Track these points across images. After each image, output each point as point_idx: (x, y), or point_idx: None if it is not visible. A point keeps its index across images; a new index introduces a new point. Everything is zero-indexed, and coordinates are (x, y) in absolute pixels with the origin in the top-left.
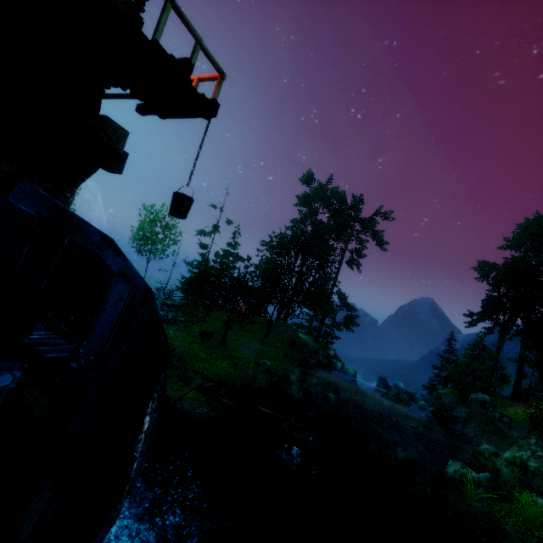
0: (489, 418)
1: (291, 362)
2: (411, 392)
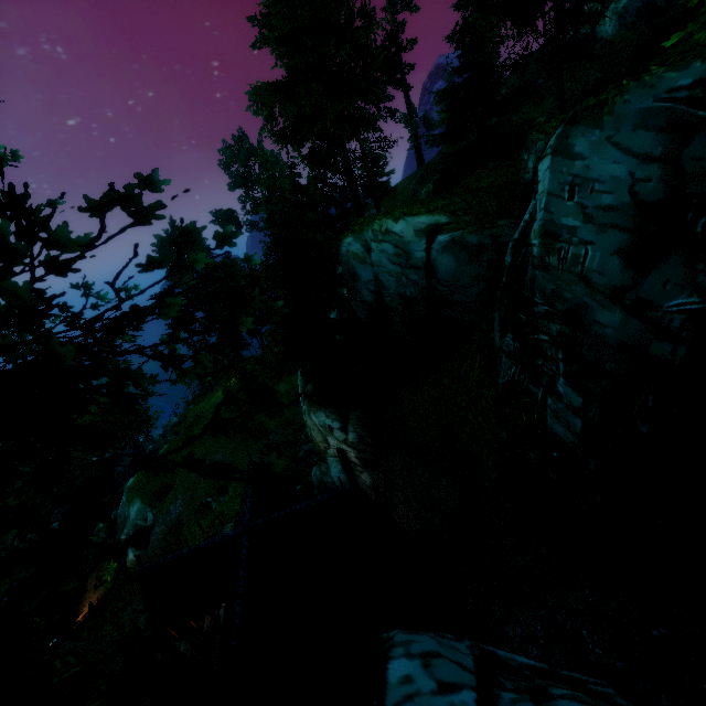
0: (159, 449)
1: None
2: (151, 438)
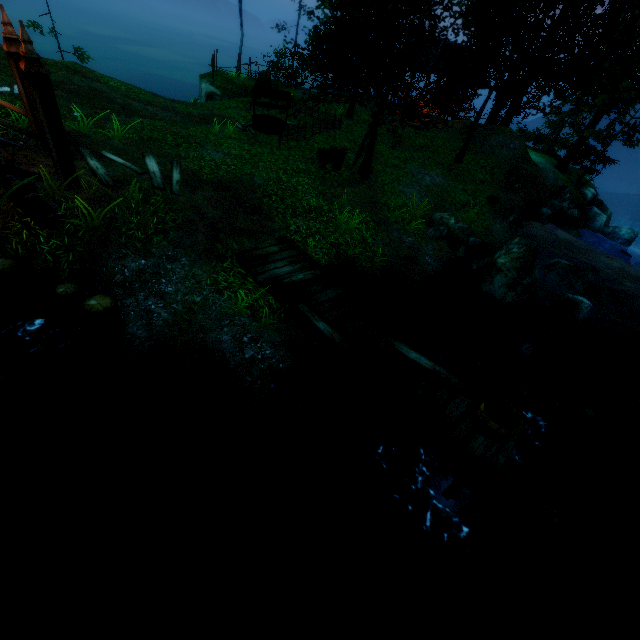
0: None
1: (501, 215)
2: None
